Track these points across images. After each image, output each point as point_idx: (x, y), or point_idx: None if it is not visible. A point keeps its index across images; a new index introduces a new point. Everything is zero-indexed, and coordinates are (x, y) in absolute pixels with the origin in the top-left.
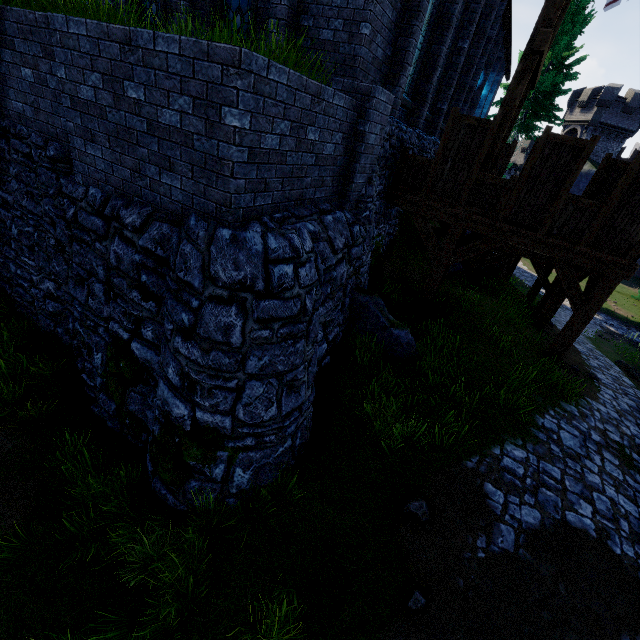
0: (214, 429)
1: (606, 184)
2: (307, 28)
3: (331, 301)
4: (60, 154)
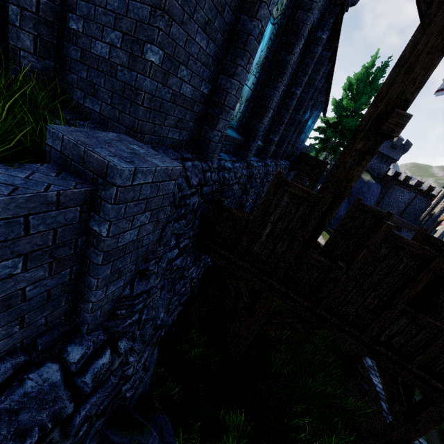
0: None
1: None
2: (76, 32)
3: None
4: None
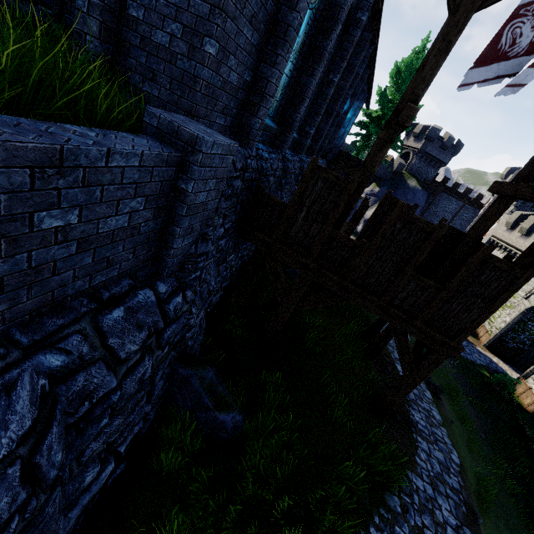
0: None
1: (439, 244)
2: (136, 20)
3: (119, 416)
4: None
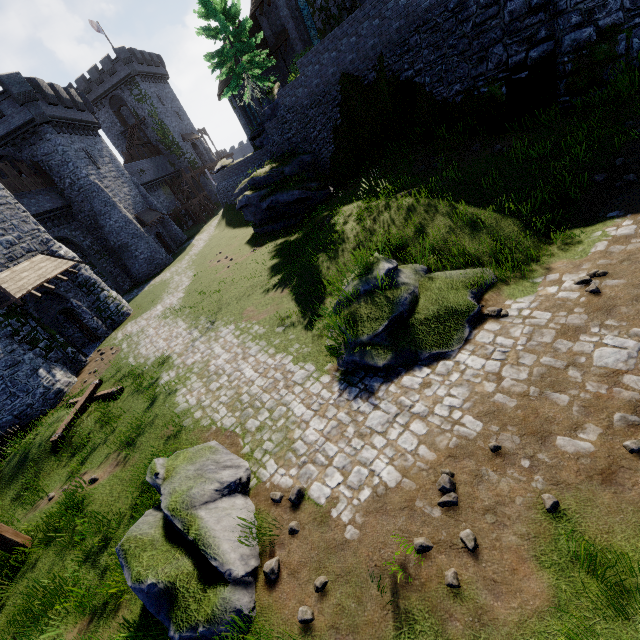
0: (612, 26)
1: None
2: None
3: None
4: (456, 3)
